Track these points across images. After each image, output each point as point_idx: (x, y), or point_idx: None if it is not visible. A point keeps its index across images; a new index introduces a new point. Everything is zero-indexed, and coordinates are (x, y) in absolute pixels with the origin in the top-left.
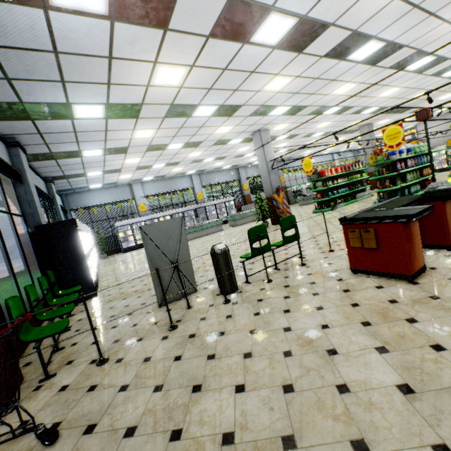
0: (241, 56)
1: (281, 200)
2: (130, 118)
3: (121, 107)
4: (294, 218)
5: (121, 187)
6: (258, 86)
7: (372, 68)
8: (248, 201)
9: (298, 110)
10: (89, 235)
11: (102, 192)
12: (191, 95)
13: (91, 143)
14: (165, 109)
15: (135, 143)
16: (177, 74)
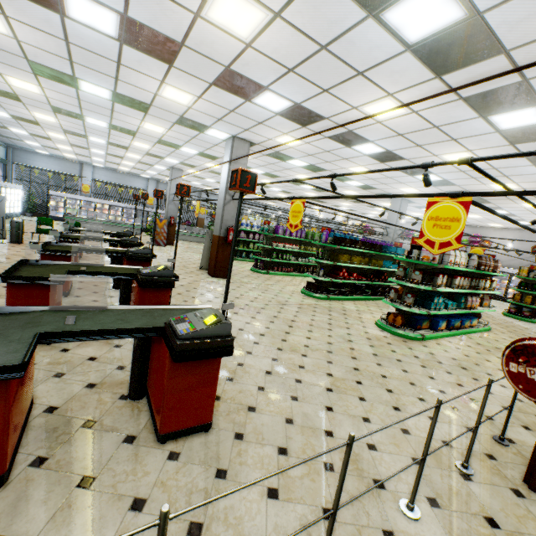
0: (89, 125)
1: (162, 225)
2: (35, 125)
3: (22, 118)
4: (79, 224)
5: (72, 162)
6: (126, 141)
7: (215, 161)
8: (200, 225)
9: (191, 166)
10: (10, 191)
11: (51, 160)
12: (74, 129)
13: (13, 126)
14: (61, 129)
15: (55, 138)
16: (50, 118)
